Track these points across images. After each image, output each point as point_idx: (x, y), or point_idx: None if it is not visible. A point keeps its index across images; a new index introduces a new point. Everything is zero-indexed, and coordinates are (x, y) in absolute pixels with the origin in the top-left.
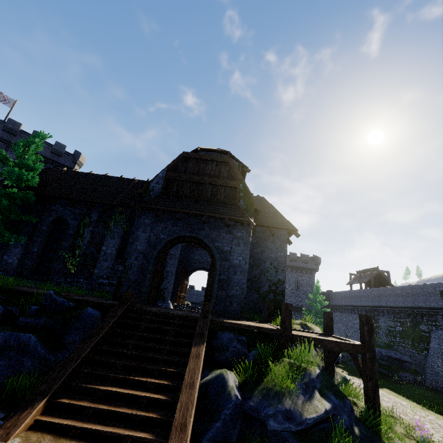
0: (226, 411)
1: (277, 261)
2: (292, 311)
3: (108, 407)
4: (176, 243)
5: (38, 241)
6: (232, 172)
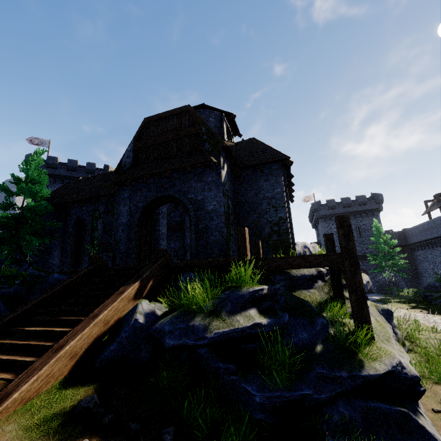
0: (123, 335)
1: (275, 199)
2: (359, 261)
3: (20, 342)
4: (155, 208)
5: (69, 242)
6: (193, 119)
